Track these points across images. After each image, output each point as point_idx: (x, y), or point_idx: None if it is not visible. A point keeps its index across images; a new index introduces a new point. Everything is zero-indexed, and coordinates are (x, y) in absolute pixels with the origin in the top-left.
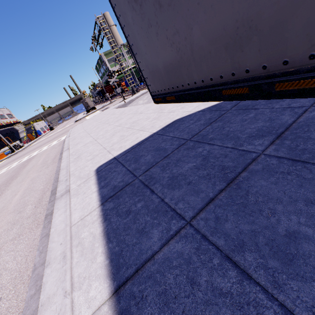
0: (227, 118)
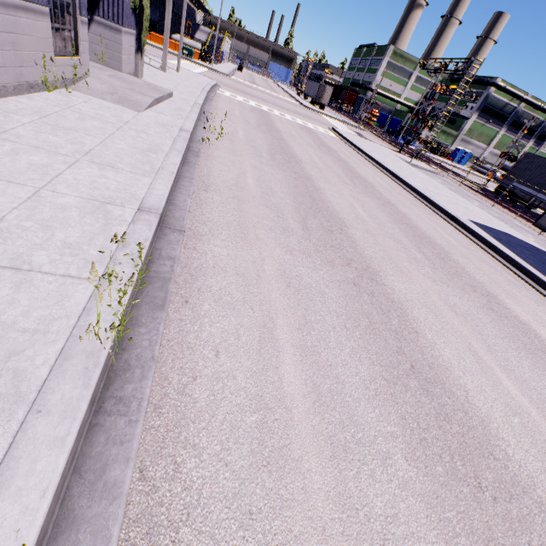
0: (541, 254)
